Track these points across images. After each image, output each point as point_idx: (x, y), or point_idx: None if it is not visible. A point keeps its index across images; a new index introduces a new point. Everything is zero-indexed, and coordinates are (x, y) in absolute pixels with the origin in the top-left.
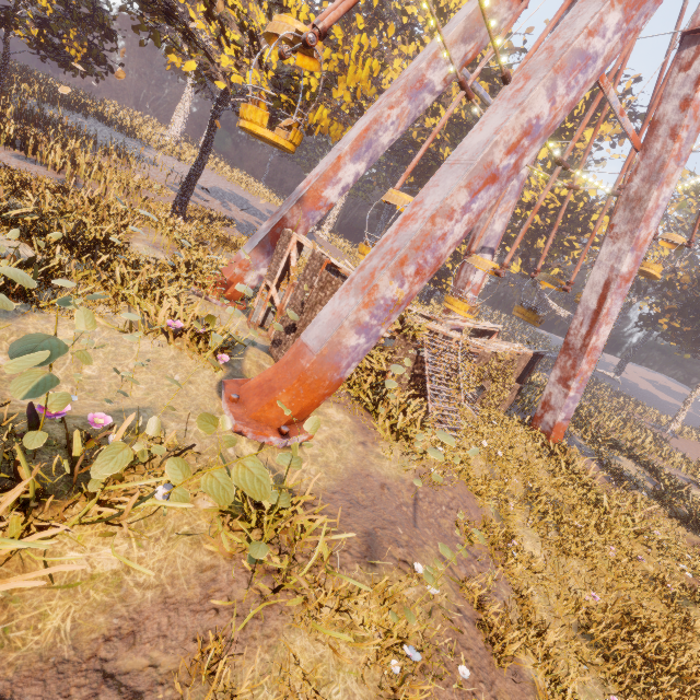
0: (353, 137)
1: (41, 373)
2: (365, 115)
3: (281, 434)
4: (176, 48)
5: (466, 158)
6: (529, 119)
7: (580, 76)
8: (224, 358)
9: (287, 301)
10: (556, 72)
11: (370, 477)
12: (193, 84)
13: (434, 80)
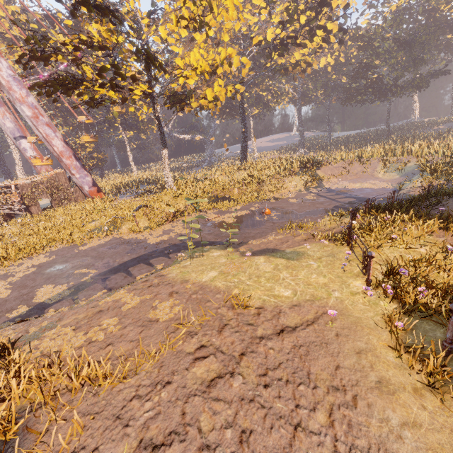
0: None
1: None
2: None
3: None
4: None
5: None
6: None
7: None
8: None
9: None
10: None
11: None
12: None
13: None
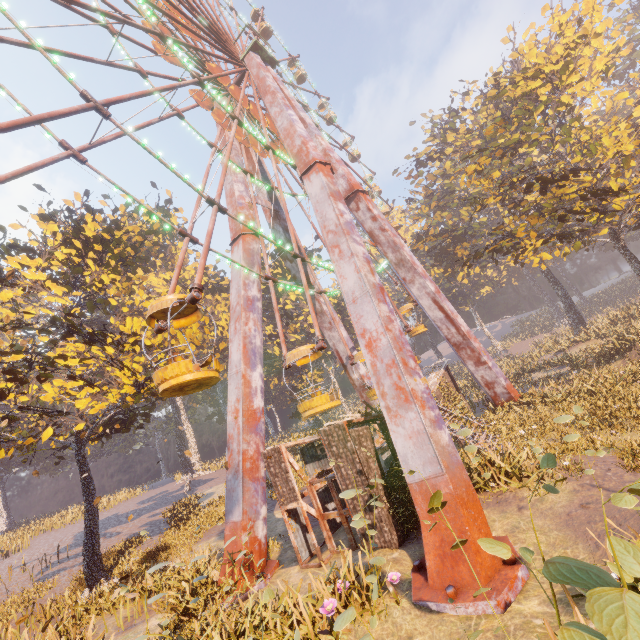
0: (240, 357)
1: (568, 632)
2: (231, 341)
3: (514, 563)
4: (3, 441)
5: (358, 293)
6: (363, 257)
7: (356, 230)
8: (392, 577)
9: (318, 502)
10: (349, 235)
11: (571, 514)
12: (23, 460)
13: (255, 294)
